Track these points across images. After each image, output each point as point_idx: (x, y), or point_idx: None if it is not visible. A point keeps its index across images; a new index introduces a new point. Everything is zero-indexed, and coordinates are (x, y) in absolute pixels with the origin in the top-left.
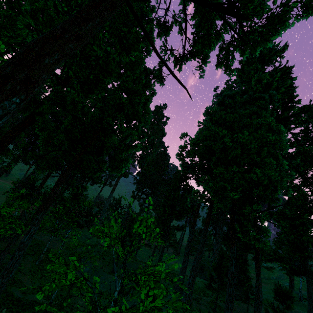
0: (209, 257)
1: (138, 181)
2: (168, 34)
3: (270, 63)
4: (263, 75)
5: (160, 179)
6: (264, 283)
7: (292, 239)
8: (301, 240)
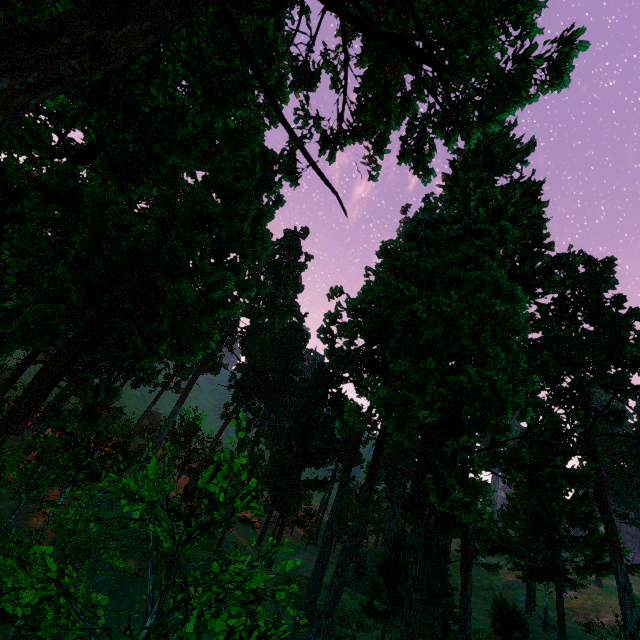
0: (376, 546)
1: (239, 383)
2: (313, 89)
3: (504, 172)
4: (491, 192)
5: (286, 380)
6: (481, 598)
7: (533, 507)
8: (548, 510)
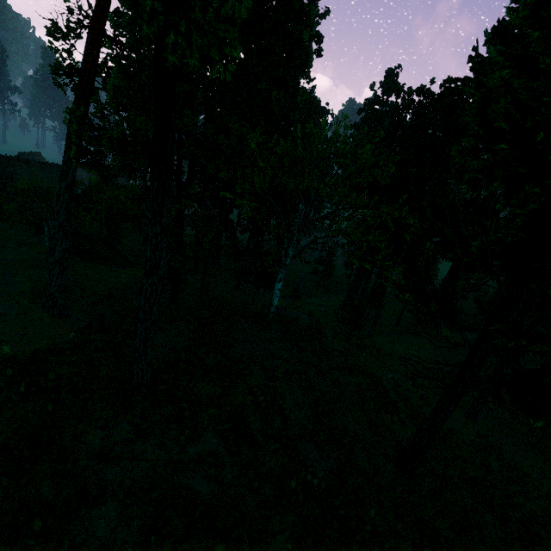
0: None
1: None
2: None
3: None
4: None
5: None
6: None
7: None
8: None
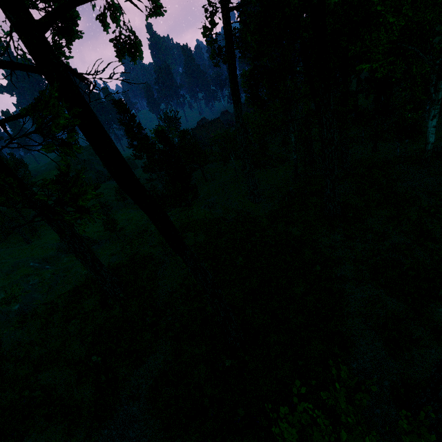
0: None
1: None
2: None
3: None
4: None
5: None
6: None
7: None
8: None
